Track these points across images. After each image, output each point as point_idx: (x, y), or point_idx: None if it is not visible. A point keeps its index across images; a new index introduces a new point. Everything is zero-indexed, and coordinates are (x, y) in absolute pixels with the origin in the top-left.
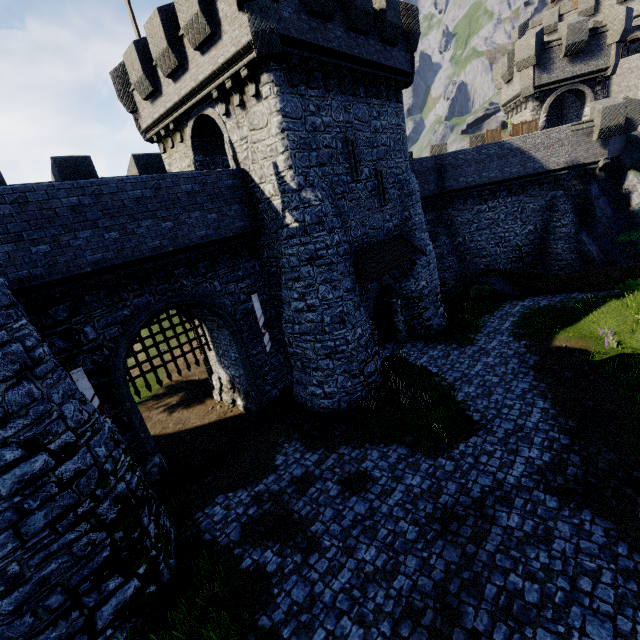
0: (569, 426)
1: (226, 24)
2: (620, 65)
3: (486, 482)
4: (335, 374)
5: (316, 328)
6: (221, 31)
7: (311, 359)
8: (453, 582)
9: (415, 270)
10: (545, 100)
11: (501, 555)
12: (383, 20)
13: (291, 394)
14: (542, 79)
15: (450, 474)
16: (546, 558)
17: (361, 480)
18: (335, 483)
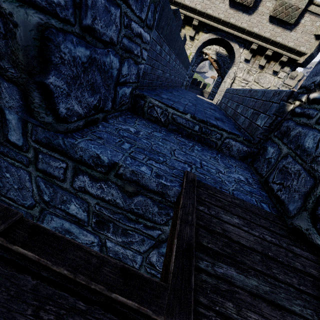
0: None
1: (301, 29)
2: None
3: None
4: None
5: None
6: (294, 28)
7: None
8: None
9: None
10: None
11: None
12: None
13: None
14: None
15: None
16: None
17: None
18: None
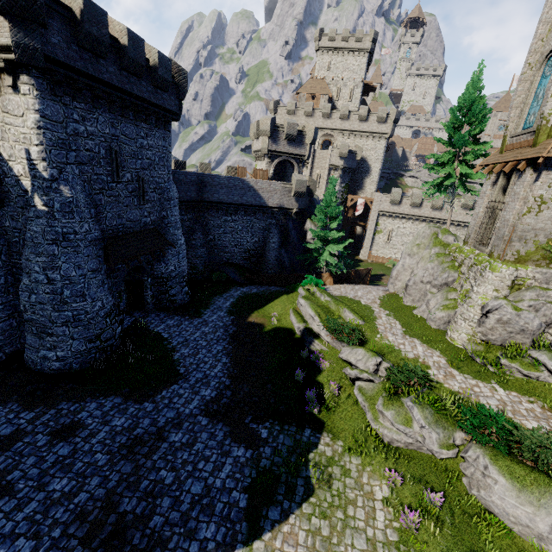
0: (234, 373)
1: None
2: (319, 153)
3: (171, 415)
4: (70, 340)
5: (54, 299)
6: None
7: (46, 326)
8: (121, 486)
9: (166, 257)
10: (274, 160)
11: (161, 460)
12: (156, 72)
13: (21, 357)
14: (273, 147)
15: (149, 413)
16: (187, 455)
17: (73, 428)
18: (46, 435)
